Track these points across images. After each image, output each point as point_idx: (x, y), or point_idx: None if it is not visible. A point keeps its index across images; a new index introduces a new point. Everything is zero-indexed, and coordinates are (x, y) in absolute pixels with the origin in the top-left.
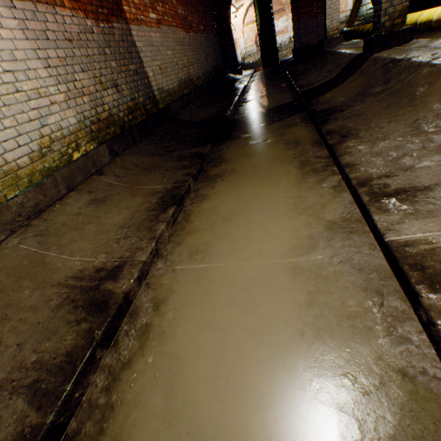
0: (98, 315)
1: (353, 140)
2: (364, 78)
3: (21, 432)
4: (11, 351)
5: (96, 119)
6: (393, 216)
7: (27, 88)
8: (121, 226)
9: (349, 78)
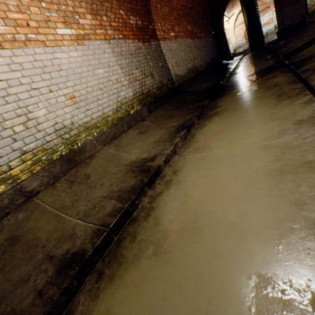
0: (145, 174)
1: None
2: None
3: (115, 209)
4: (107, 187)
5: (141, 93)
6: None
7: (113, 79)
8: (154, 142)
9: None
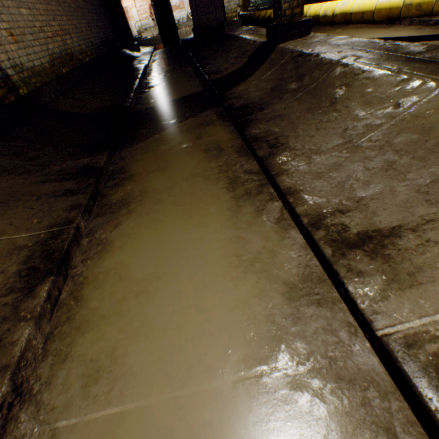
0: None
1: (285, 152)
2: (276, 70)
3: None
4: None
5: None
6: (371, 285)
7: None
8: None
9: (260, 69)
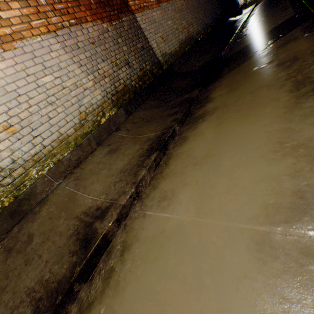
0: (83, 251)
1: None
2: None
3: None
4: (42, 265)
5: (115, 92)
6: None
7: (69, 84)
8: (120, 171)
9: None
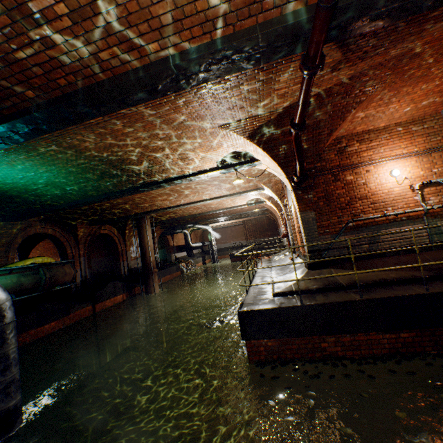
0: None
1: None
2: None
3: None
4: None
5: None
6: None
7: None
8: None
9: None
